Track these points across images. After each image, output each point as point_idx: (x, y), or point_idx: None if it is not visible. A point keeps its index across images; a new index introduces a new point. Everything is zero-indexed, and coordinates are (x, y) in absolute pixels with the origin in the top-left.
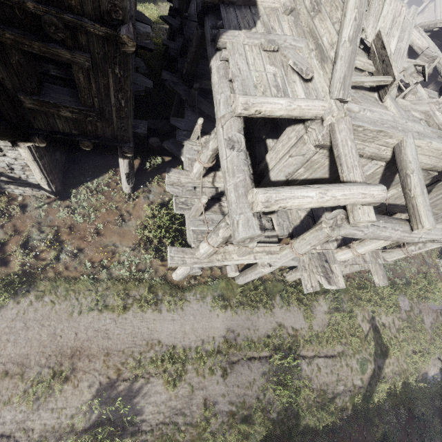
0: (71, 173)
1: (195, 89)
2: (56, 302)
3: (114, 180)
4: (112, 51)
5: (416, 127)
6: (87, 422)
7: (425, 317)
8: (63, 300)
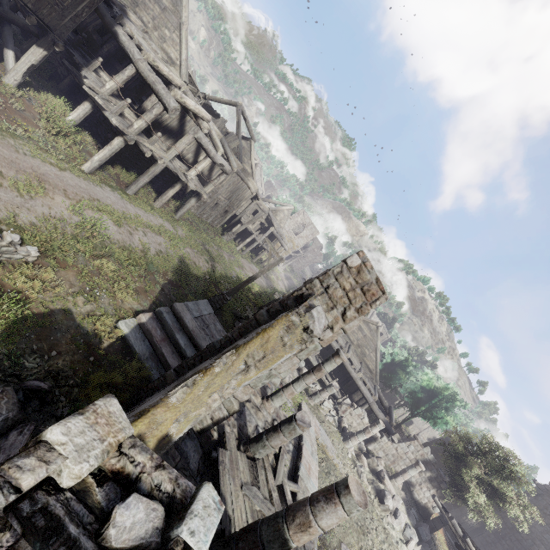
0: None
1: (84, 37)
2: None
3: None
4: None
5: None
6: (74, 220)
7: (224, 255)
8: (3, 137)
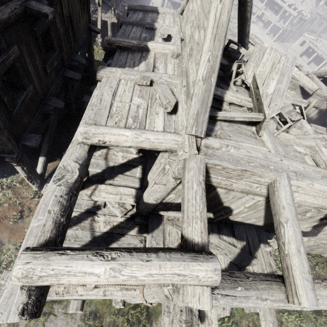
0: None
1: None
2: None
3: None
4: None
5: (294, 165)
6: None
7: None
8: None
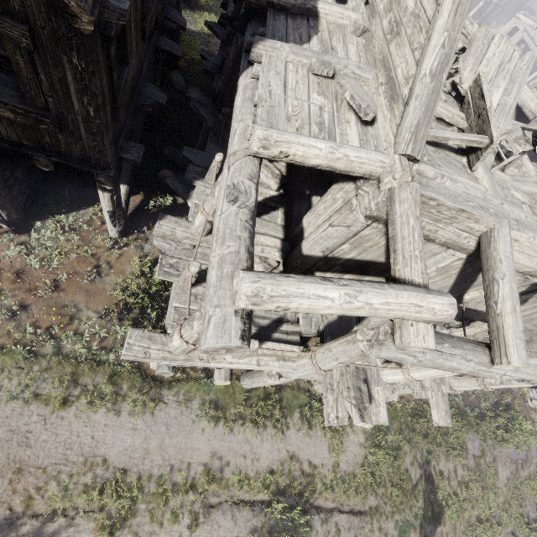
0: (41, 199)
1: (224, 115)
2: None
3: (100, 217)
4: (64, 28)
5: (516, 212)
6: None
7: (501, 468)
8: None
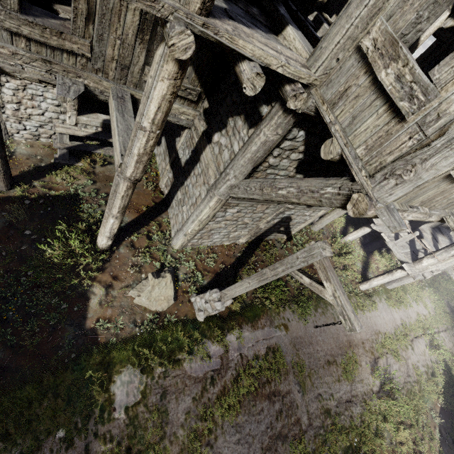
0: None
1: None
2: (325, 312)
3: None
4: None
5: None
6: (376, 386)
7: None
8: (327, 310)
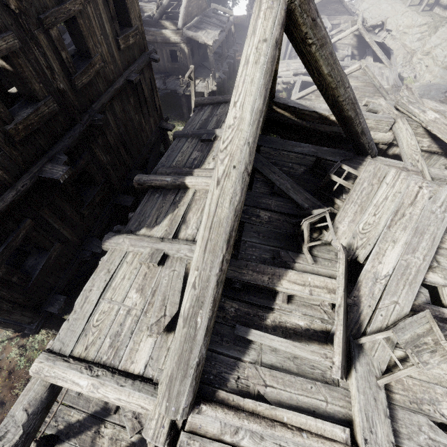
0: None
1: None
2: None
3: None
4: None
5: None
6: None
7: None
8: None
